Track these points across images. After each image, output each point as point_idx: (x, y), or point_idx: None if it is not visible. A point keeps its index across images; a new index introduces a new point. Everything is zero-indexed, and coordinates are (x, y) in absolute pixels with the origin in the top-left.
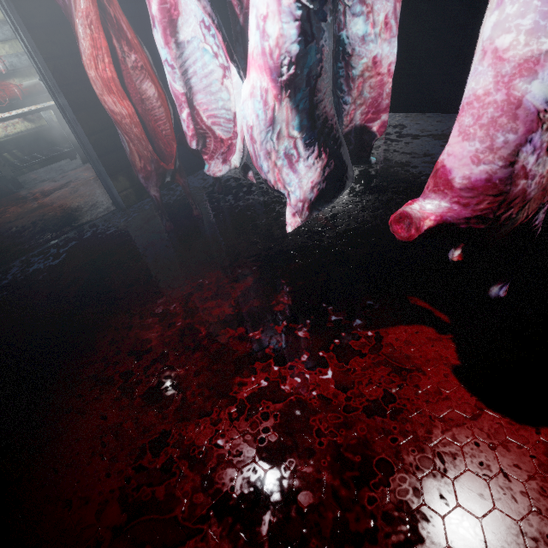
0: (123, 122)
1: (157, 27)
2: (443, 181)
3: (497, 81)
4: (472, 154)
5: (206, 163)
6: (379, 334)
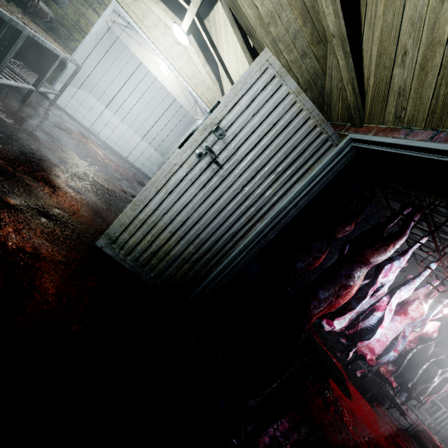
0: (336, 307)
1: (369, 296)
2: (373, 351)
3: (386, 341)
4: (380, 349)
5: (323, 323)
6: (331, 386)
